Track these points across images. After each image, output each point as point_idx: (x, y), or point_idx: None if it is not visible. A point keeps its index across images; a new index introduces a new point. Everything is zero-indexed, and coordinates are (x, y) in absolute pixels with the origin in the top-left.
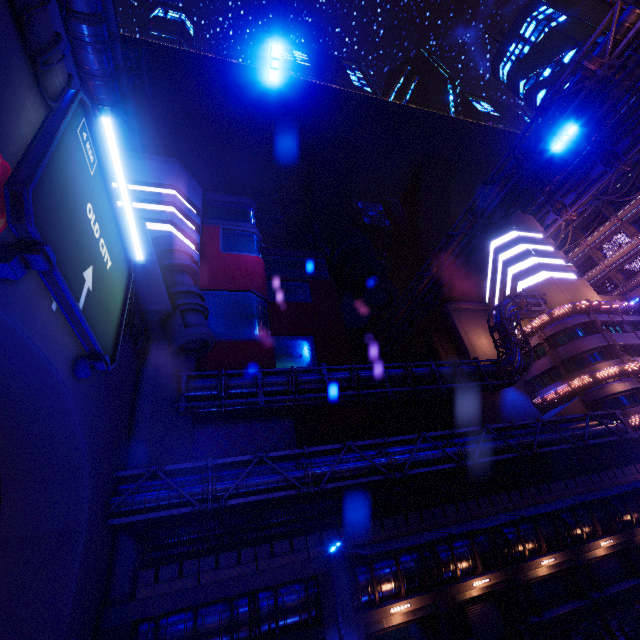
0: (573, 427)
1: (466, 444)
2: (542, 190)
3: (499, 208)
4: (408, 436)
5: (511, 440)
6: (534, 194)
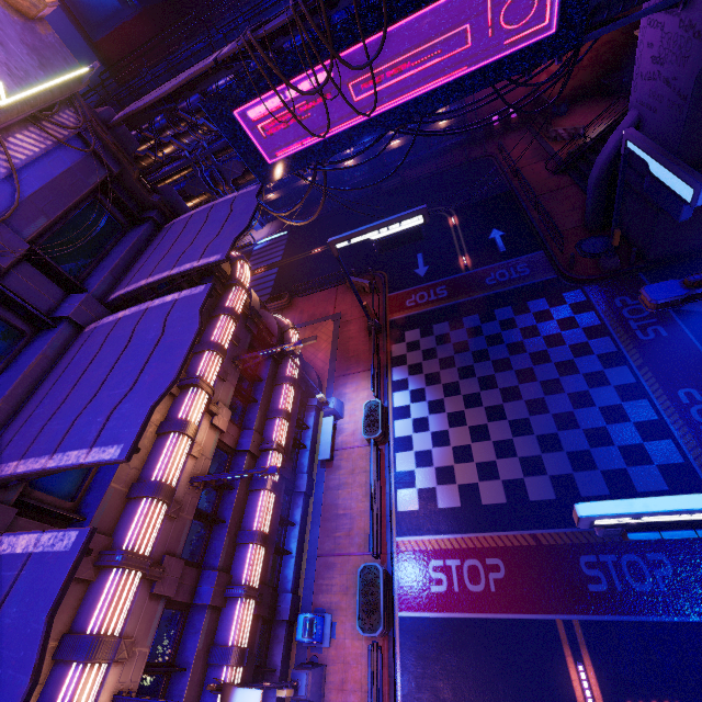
0: None
1: None
2: None
3: None
4: None
5: None
6: None
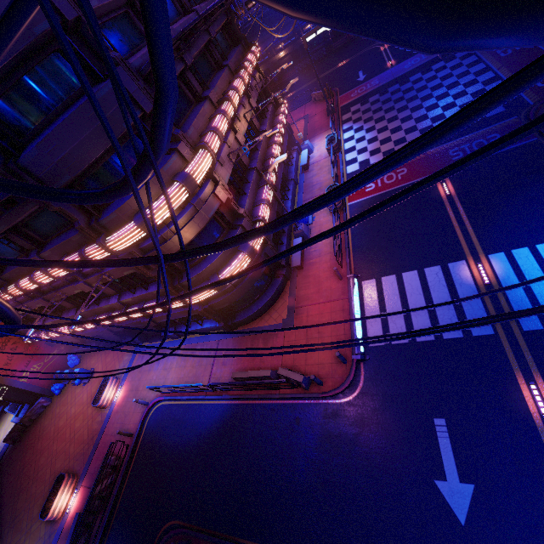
0: None
1: None
2: None
3: None
4: None
5: None
6: None
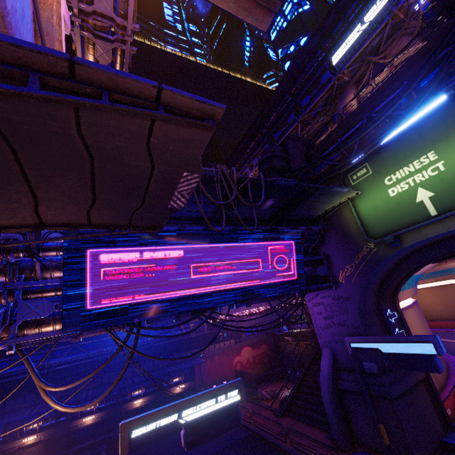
0: (157, 333)
1: (62, 354)
2: (245, 150)
3: (208, 163)
4: (5, 359)
5: (93, 351)
6: (243, 151)
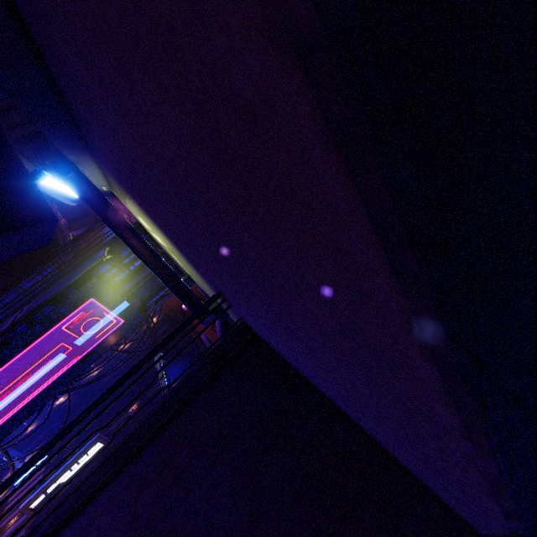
0: None
1: None
2: None
3: None
4: None
5: None
6: None
